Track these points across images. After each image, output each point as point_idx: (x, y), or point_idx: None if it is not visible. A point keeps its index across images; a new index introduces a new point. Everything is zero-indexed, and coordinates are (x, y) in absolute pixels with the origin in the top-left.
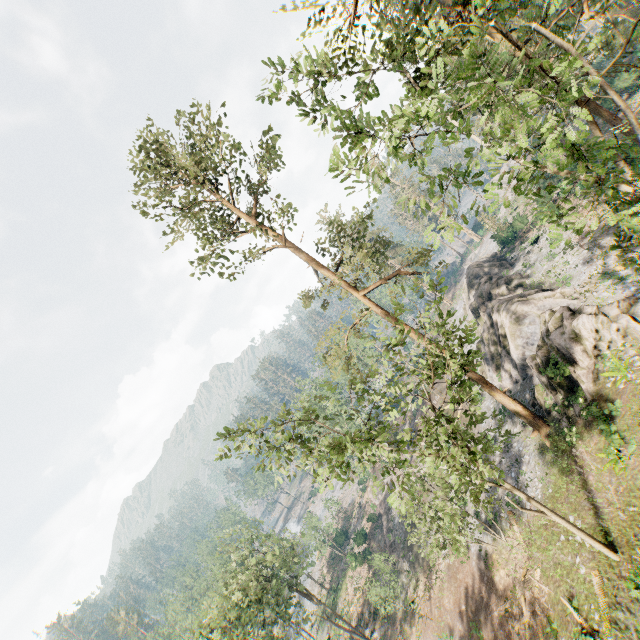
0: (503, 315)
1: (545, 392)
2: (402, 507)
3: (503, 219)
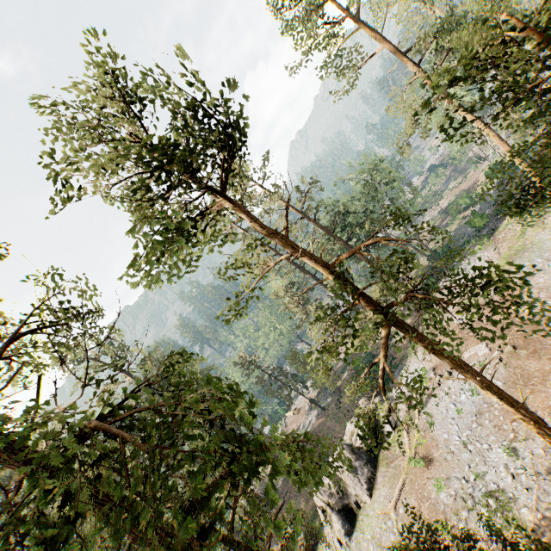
0: None
1: None
2: None
3: None
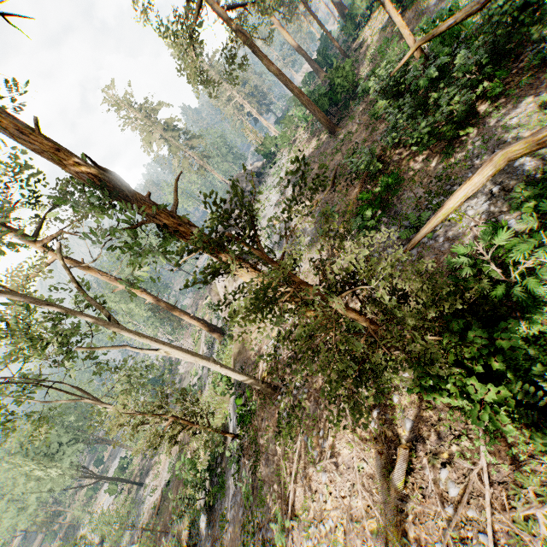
0: None
1: None
2: None
3: None
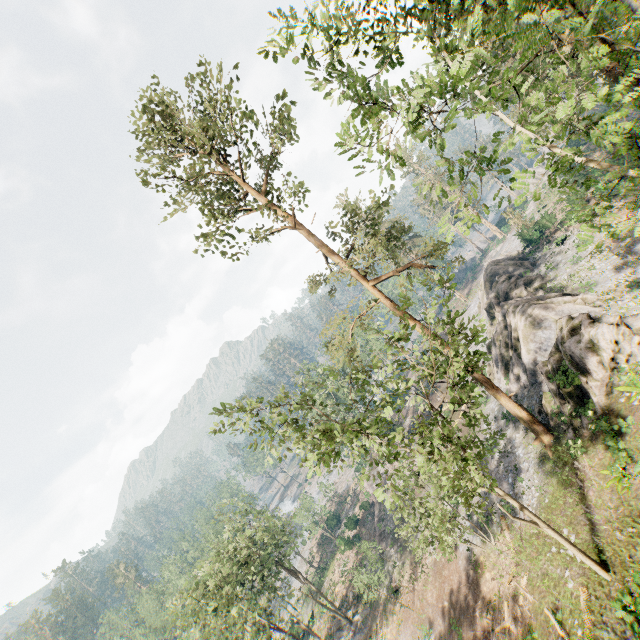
0: (518, 317)
1: (553, 400)
2: (388, 506)
3: (530, 216)
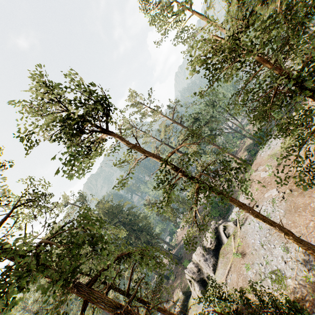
0: None
1: None
2: None
3: None
